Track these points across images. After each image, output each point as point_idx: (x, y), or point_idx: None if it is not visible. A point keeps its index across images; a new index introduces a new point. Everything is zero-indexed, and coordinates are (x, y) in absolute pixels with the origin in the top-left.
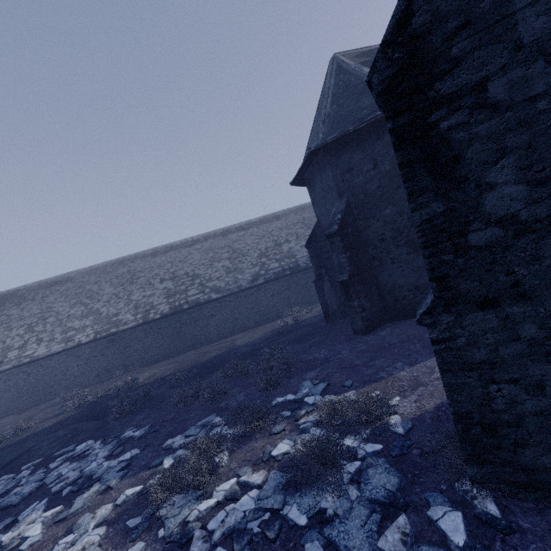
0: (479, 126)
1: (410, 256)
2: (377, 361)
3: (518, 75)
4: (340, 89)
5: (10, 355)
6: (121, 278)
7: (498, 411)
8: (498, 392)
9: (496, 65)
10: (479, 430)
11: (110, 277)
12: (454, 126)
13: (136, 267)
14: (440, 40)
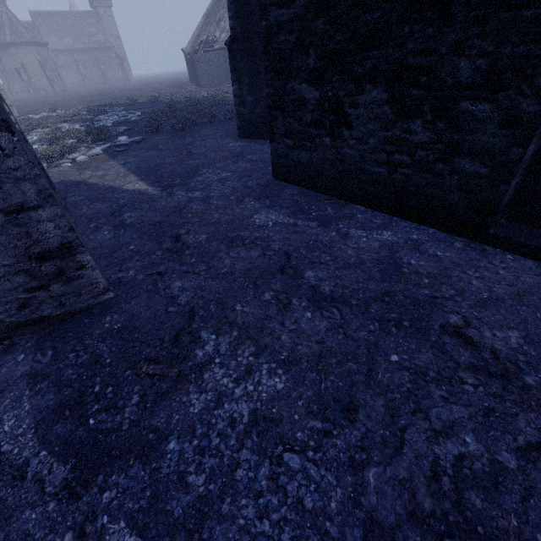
0: None
1: None
2: (153, 152)
3: None
4: None
5: (222, 36)
6: None
7: None
8: None
9: None
10: None
11: None
12: None
13: None
14: None
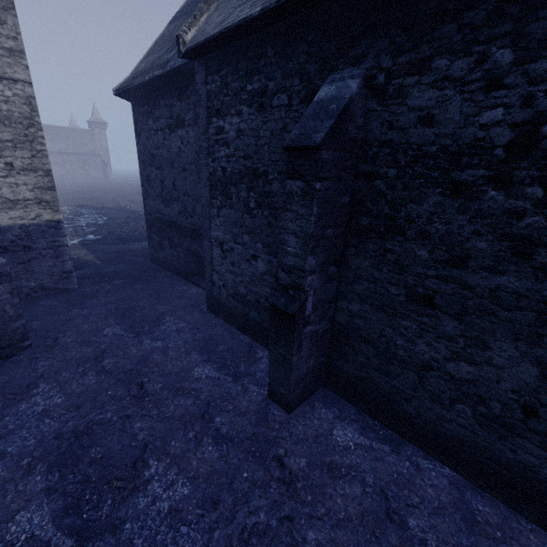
0: None
1: None
2: (106, 245)
3: None
4: None
5: None
6: None
7: None
8: None
9: None
10: None
11: None
12: None
13: None
14: None
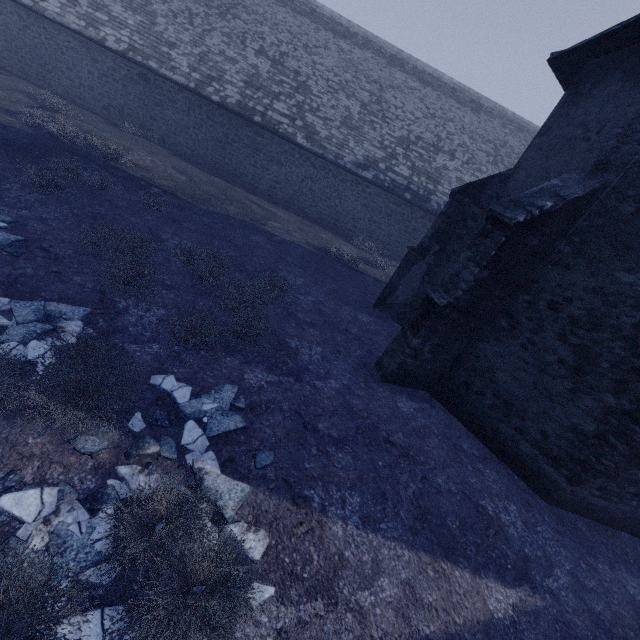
0: None
1: (559, 366)
2: (342, 454)
3: None
4: None
5: None
6: None
7: None
8: None
9: None
10: None
11: None
12: None
13: None
14: None
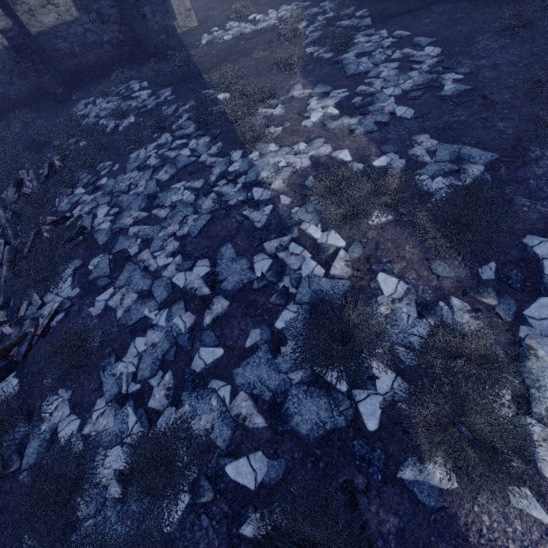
0: None
1: None
2: None
3: None
4: None
5: None
6: None
7: None
8: None
9: None
10: None
11: None
12: None
13: None
14: None
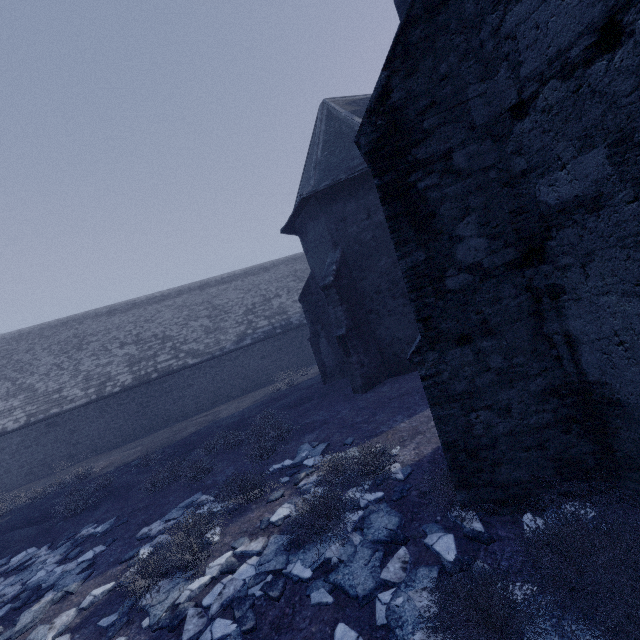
0: (448, 188)
1: (406, 308)
2: (378, 416)
3: (474, 149)
4: (331, 136)
5: None
6: (65, 344)
7: (478, 436)
8: (477, 418)
9: (457, 139)
10: (464, 456)
11: (49, 343)
12: (429, 187)
13: (86, 329)
14: (414, 114)
